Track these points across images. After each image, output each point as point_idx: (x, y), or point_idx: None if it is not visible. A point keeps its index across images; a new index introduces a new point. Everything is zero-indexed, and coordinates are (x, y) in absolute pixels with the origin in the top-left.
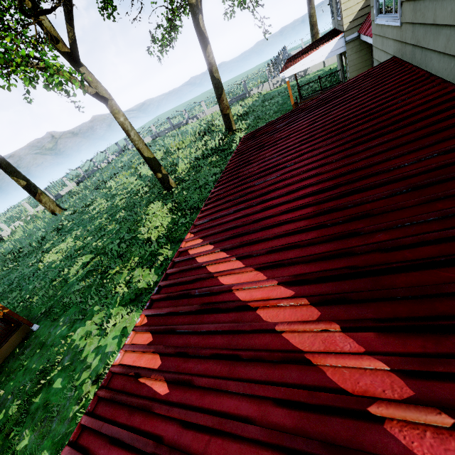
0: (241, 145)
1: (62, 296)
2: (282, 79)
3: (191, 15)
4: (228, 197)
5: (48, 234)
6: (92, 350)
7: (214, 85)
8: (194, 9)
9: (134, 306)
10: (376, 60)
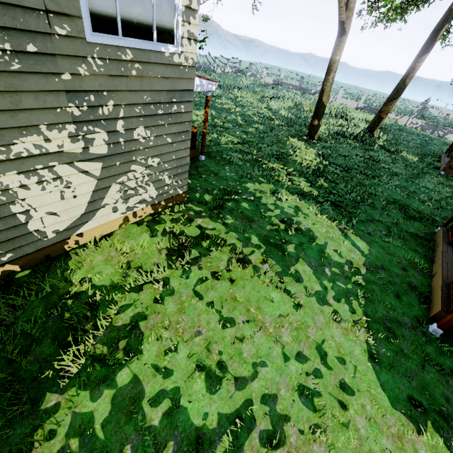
0: None
1: (219, 151)
2: (422, 124)
3: (442, 18)
4: None
5: None
6: (271, 203)
7: (397, 87)
8: (449, 16)
9: (302, 198)
10: None
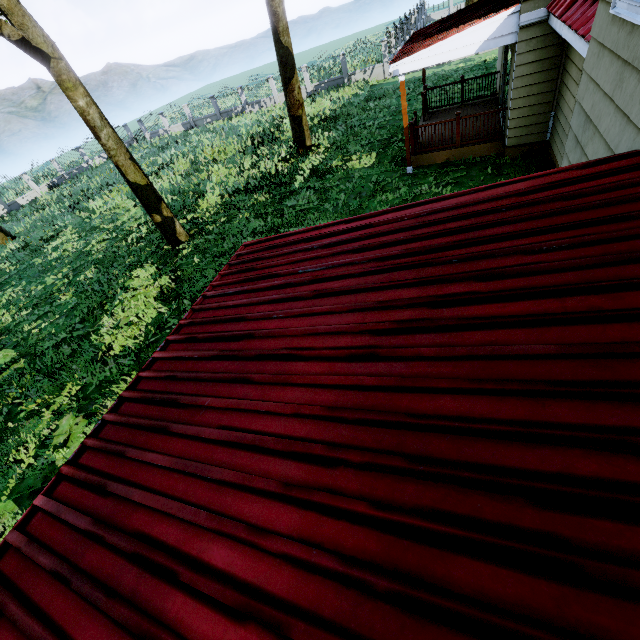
0: (218, 283)
1: None
2: None
3: None
4: (5, 628)
5: None
6: None
7: (279, 58)
8: None
9: None
10: (583, 109)
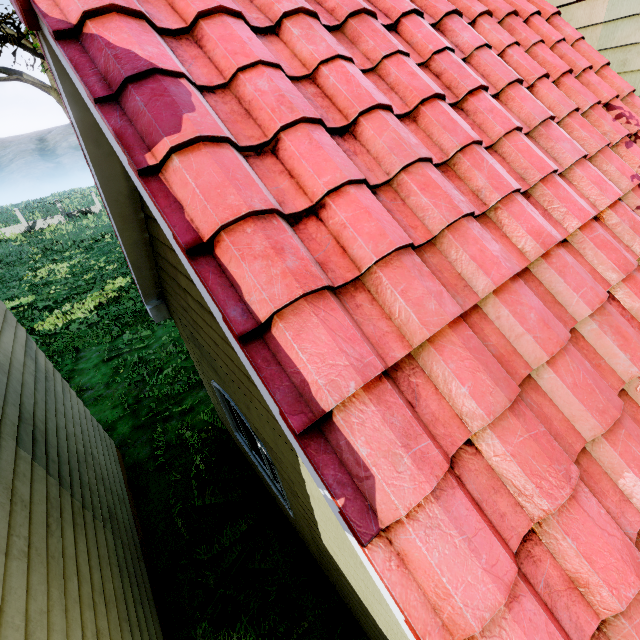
0: None
1: None
2: None
3: None
4: None
5: (87, 240)
6: None
7: None
8: None
9: None
10: None
